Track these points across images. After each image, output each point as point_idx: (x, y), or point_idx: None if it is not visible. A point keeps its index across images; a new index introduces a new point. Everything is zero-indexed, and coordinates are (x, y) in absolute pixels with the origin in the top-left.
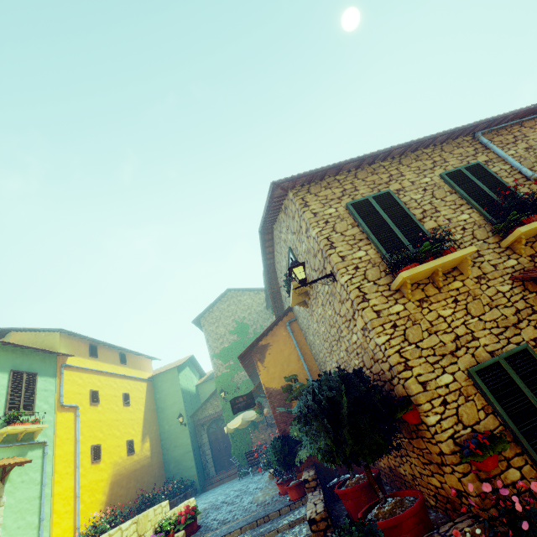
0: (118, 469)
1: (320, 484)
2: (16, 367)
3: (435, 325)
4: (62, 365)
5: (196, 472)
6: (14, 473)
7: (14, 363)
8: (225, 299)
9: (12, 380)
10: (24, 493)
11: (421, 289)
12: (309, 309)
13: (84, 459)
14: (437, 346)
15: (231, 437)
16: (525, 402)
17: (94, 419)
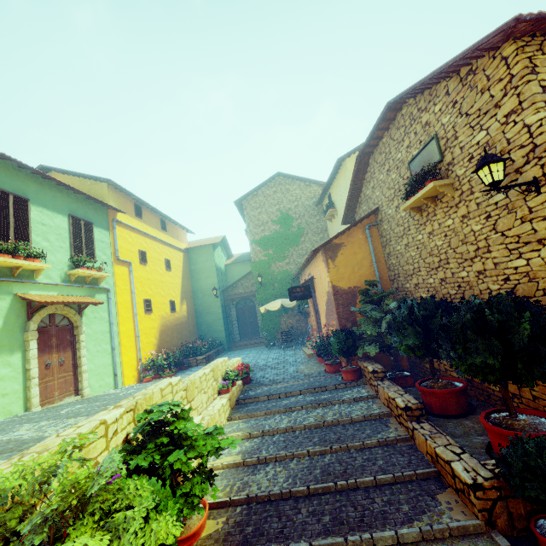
0: (164, 322)
1: (387, 376)
2: (73, 213)
3: None
4: (113, 220)
5: (225, 336)
6: (88, 310)
7: (71, 208)
8: (272, 185)
9: (71, 225)
10: (98, 327)
11: None
12: (422, 217)
13: (139, 309)
14: None
15: (261, 316)
16: None
17: (144, 277)
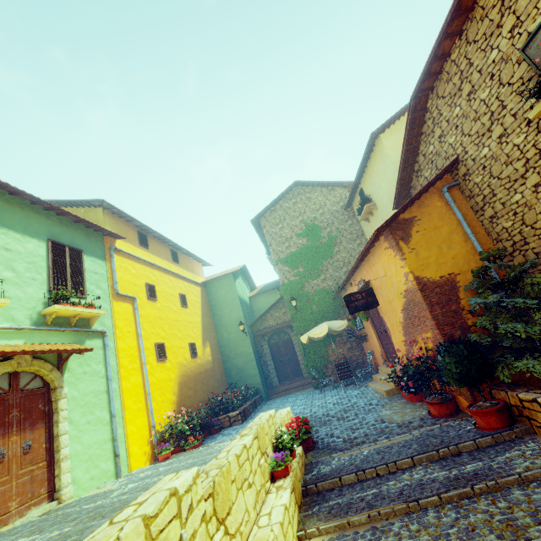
0: (184, 370)
1: None
2: (54, 237)
3: None
4: (111, 247)
5: (261, 381)
6: (73, 362)
7: (51, 232)
8: (290, 197)
9: (51, 252)
10: (89, 386)
11: None
12: None
13: (149, 356)
14: None
15: (303, 349)
16: None
17: (154, 316)
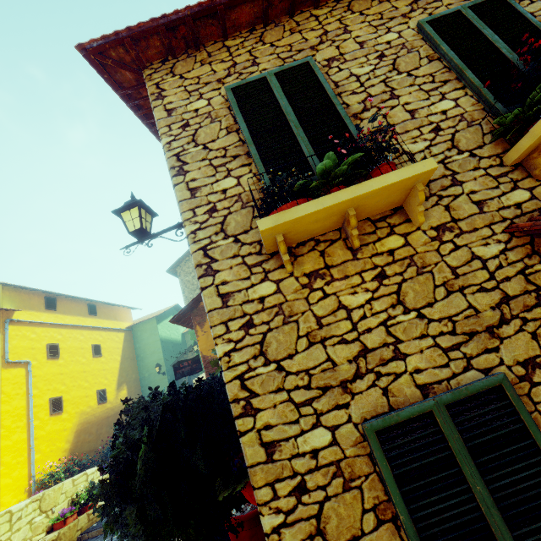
0: (86, 418)
1: None
2: None
3: (325, 326)
4: (6, 320)
5: None
6: None
7: None
8: None
9: None
10: None
11: (320, 251)
12: None
13: (40, 412)
14: (319, 368)
15: None
16: (467, 508)
17: (53, 373)
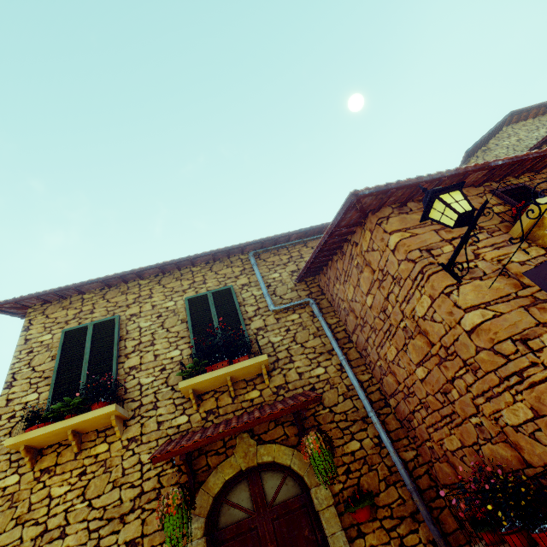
0: None
1: None
2: None
3: (32, 511)
4: None
5: None
6: None
7: None
8: None
9: None
10: None
11: (58, 452)
12: None
13: None
14: (11, 545)
15: None
16: None
17: None
